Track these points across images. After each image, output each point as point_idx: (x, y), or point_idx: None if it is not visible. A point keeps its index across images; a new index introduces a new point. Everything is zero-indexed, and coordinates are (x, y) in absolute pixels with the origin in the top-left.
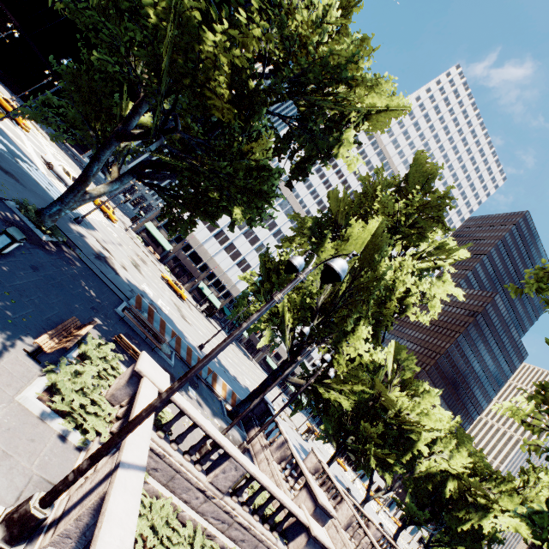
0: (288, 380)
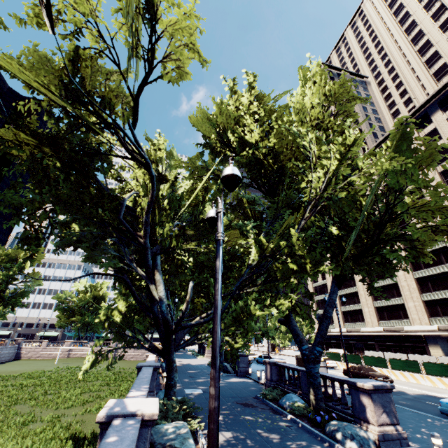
0: None
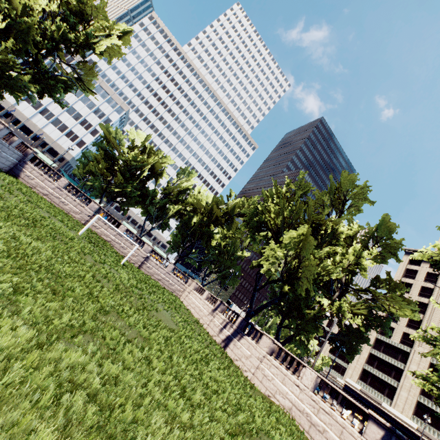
0: None
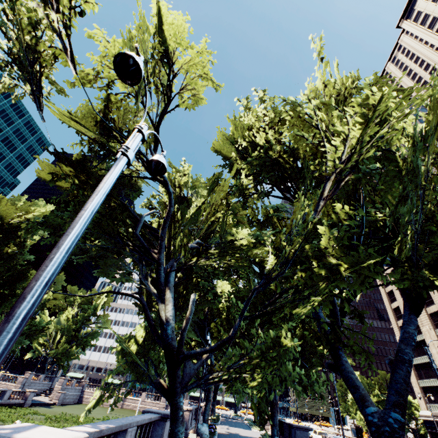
0: (48, 362)
